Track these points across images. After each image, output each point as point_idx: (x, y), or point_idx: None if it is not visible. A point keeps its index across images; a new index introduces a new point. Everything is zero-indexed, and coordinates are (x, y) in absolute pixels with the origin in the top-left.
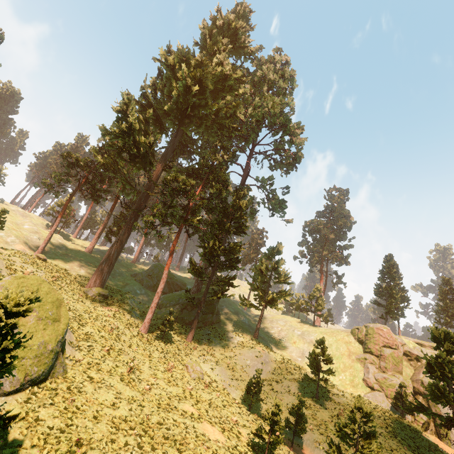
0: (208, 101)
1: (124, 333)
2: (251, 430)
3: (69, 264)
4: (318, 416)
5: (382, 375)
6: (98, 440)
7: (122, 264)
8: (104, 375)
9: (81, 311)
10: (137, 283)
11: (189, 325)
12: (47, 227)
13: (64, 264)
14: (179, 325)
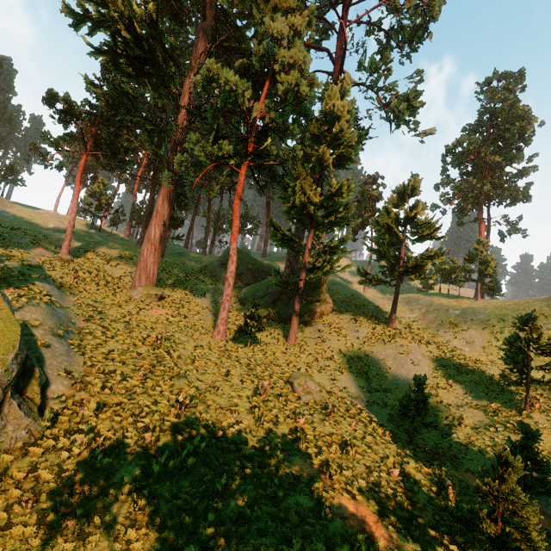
0: None
1: (183, 343)
2: (431, 490)
3: (111, 264)
4: (544, 444)
5: None
6: None
7: (188, 257)
8: (127, 426)
9: (113, 320)
10: (208, 277)
11: (288, 322)
12: (88, 228)
13: (103, 264)
14: (273, 322)
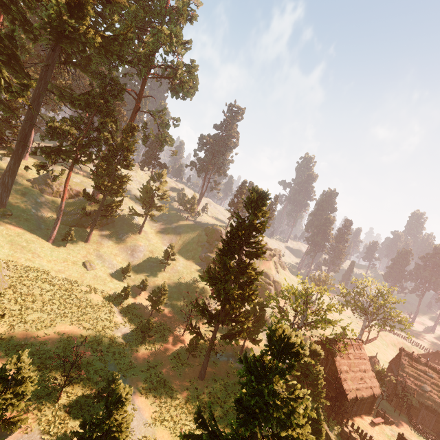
0: (90, 30)
1: (36, 248)
2: (119, 291)
3: None
4: (161, 279)
5: (208, 255)
6: (38, 310)
7: None
8: (32, 282)
9: None
10: (35, 191)
11: (88, 229)
12: None
13: None
14: (79, 229)
